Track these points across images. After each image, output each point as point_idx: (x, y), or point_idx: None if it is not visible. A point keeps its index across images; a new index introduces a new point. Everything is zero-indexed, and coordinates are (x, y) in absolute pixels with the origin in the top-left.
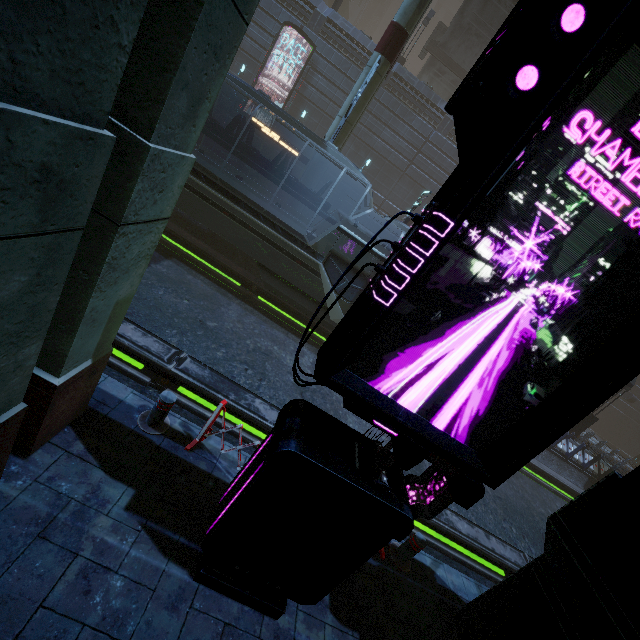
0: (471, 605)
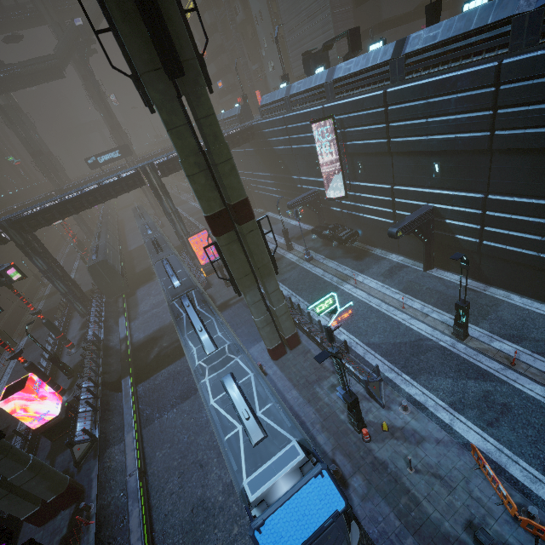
0: None
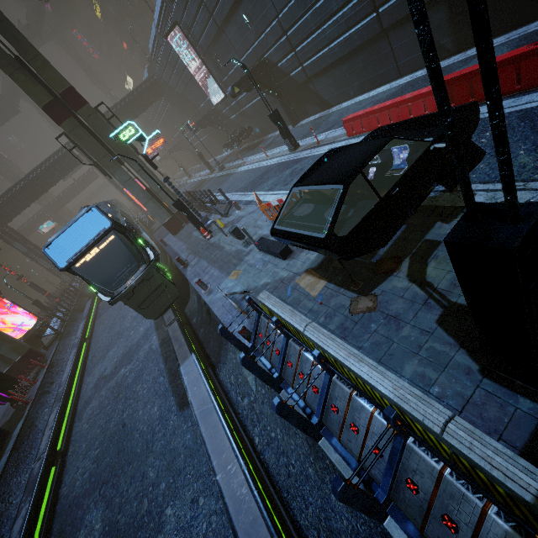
0: (0, 429)
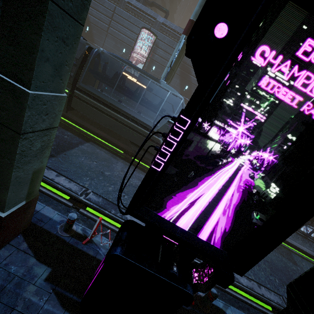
0: None
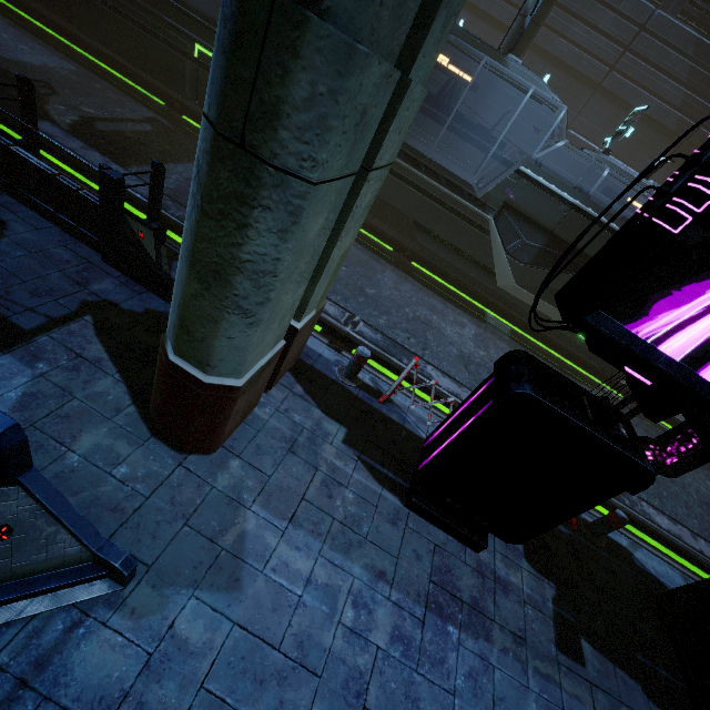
0: (681, 589)
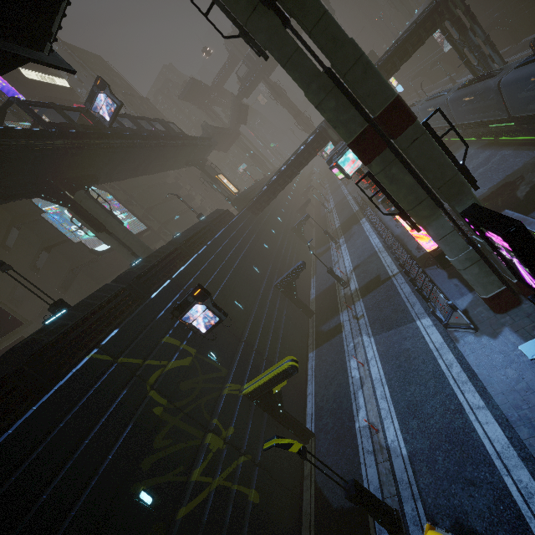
0: None
